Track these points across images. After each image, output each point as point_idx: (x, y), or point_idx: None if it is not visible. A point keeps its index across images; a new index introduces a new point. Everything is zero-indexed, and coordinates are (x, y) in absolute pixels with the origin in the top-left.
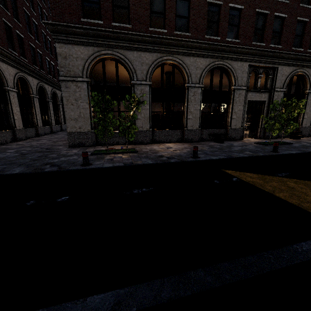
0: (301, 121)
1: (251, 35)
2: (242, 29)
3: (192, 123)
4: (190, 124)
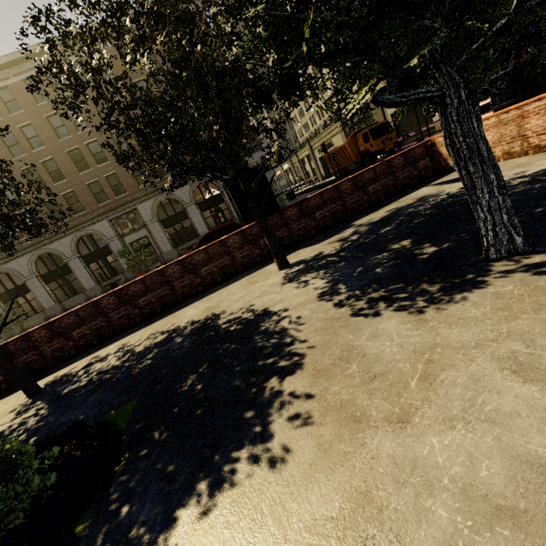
0: (197, 232)
1: (94, 201)
2: (83, 202)
3: (88, 284)
4: (86, 285)
